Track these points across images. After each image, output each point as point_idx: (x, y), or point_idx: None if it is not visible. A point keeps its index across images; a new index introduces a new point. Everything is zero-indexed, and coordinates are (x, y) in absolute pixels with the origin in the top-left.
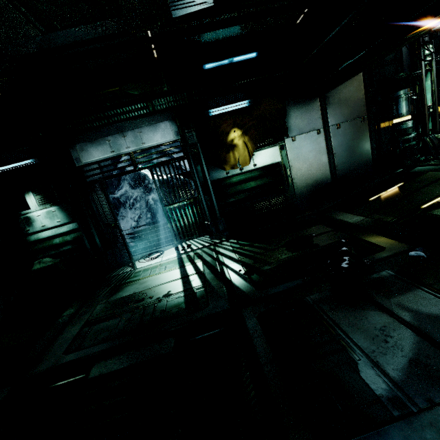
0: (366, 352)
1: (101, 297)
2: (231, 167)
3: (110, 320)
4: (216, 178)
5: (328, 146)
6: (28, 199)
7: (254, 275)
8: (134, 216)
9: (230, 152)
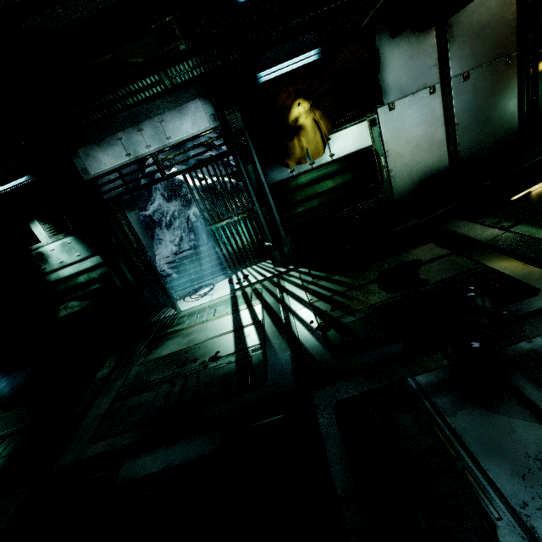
0: (512, 504)
1: (137, 355)
2: (296, 162)
3: (145, 393)
4: (277, 180)
5: (448, 112)
6: (35, 229)
7: (330, 331)
8: (174, 238)
9: (294, 139)
